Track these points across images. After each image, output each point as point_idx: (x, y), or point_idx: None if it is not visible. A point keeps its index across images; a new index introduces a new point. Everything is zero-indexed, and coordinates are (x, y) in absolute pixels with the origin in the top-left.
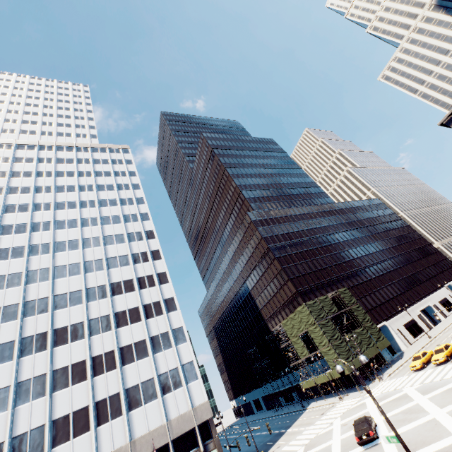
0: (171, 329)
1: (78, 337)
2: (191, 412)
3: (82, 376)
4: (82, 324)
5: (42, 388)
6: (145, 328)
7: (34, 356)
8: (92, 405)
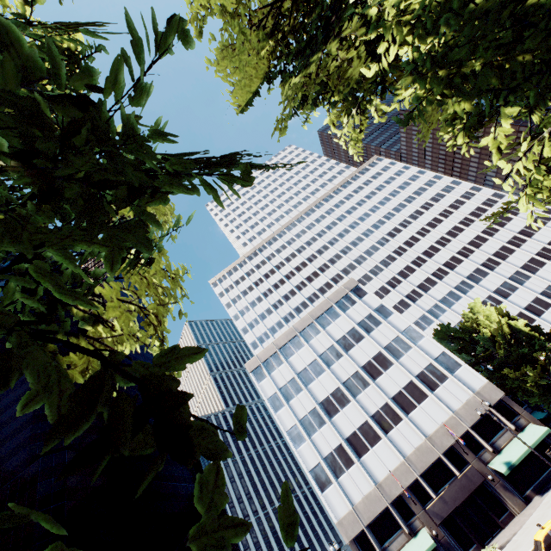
0: None
1: (511, 252)
2: None
3: (541, 263)
4: (504, 246)
5: (524, 275)
6: (550, 229)
7: (499, 268)
8: None
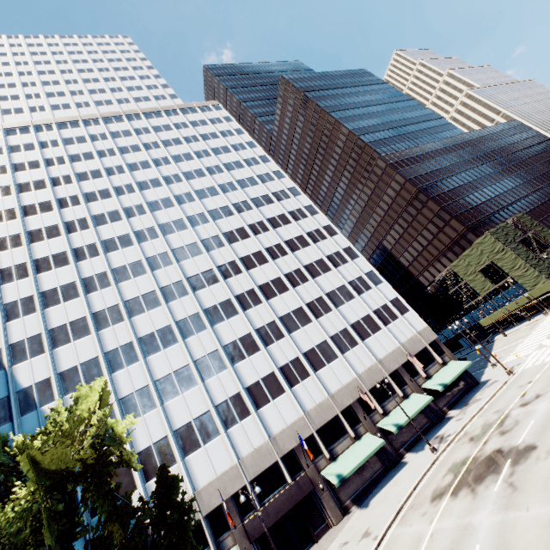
0: (363, 274)
1: (283, 290)
2: (417, 335)
3: (306, 319)
4: (280, 279)
5: (278, 331)
6: (339, 275)
7: (255, 308)
8: (330, 339)
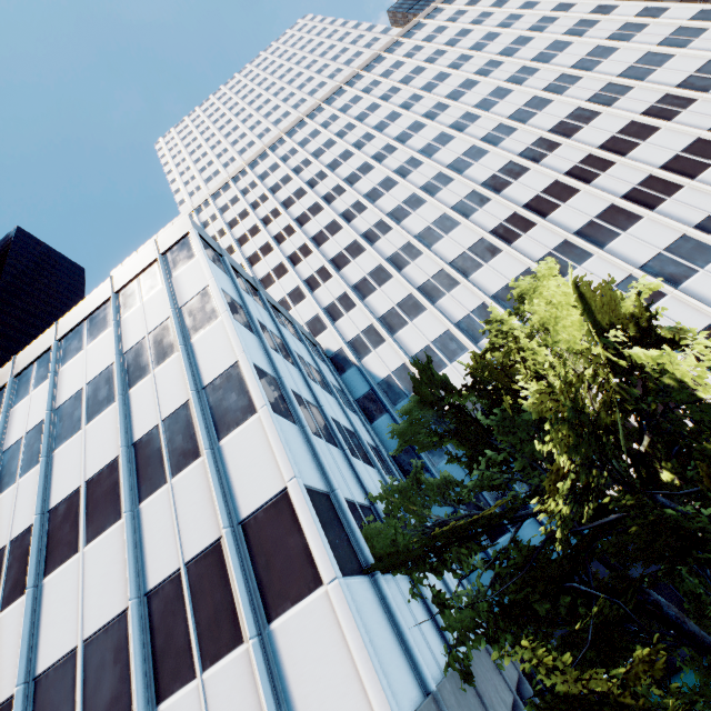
0: None
1: None
2: None
3: None
4: (701, 141)
5: None
6: None
7: (672, 200)
8: None
